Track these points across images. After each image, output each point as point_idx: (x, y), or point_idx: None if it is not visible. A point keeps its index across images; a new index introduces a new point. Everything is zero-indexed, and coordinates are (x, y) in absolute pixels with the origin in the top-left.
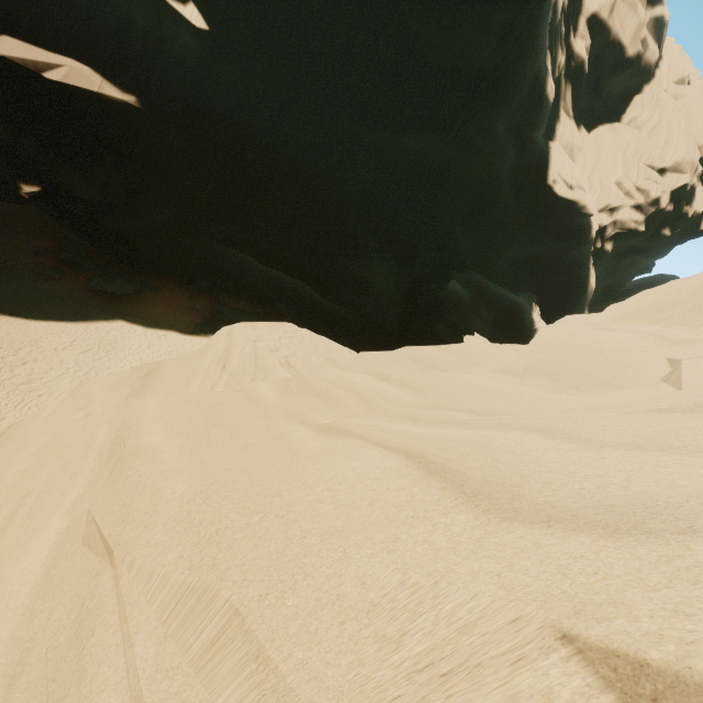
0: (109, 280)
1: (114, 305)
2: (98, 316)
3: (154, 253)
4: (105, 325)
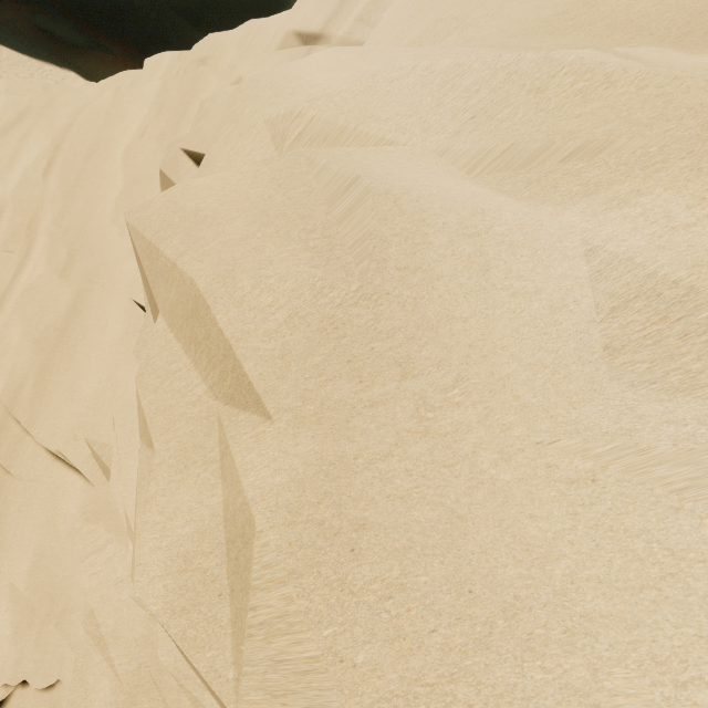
0: (55, 22)
1: (64, 54)
2: (49, 59)
3: (108, 4)
4: (59, 71)
